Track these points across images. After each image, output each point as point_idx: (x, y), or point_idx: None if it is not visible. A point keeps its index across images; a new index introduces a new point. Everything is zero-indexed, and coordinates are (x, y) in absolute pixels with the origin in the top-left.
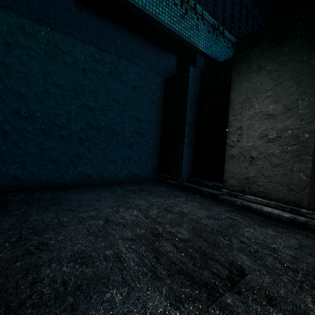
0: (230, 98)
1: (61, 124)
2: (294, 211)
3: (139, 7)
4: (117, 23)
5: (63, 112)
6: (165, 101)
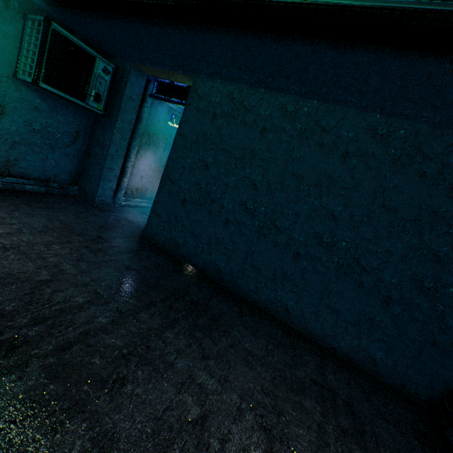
0: None
1: (281, 227)
2: None
3: None
4: None
5: (289, 212)
6: None
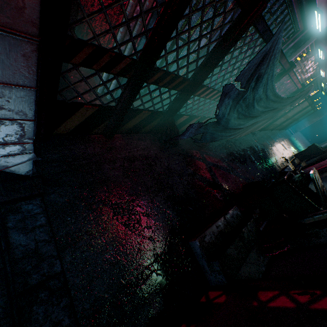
0: None
1: None
2: None
3: None
4: None
5: None
6: None
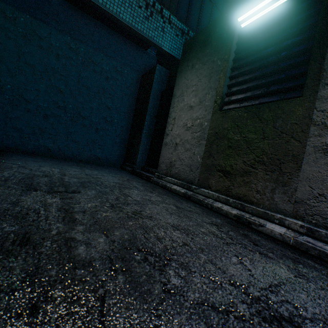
0: (173, 93)
1: (29, 99)
2: (189, 188)
3: (98, 5)
4: (96, 19)
5: (32, 89)
6: (138, 95)
